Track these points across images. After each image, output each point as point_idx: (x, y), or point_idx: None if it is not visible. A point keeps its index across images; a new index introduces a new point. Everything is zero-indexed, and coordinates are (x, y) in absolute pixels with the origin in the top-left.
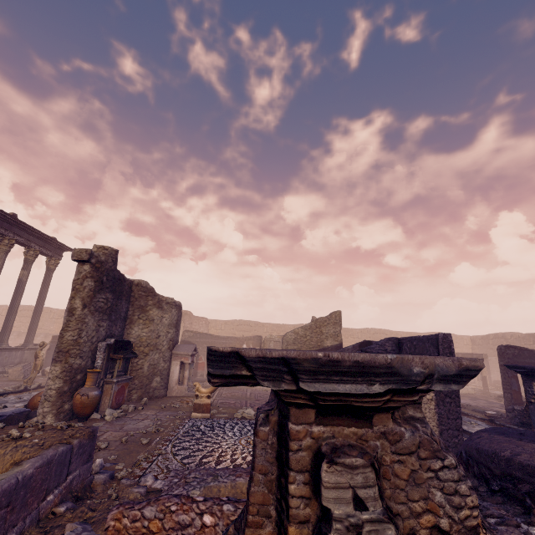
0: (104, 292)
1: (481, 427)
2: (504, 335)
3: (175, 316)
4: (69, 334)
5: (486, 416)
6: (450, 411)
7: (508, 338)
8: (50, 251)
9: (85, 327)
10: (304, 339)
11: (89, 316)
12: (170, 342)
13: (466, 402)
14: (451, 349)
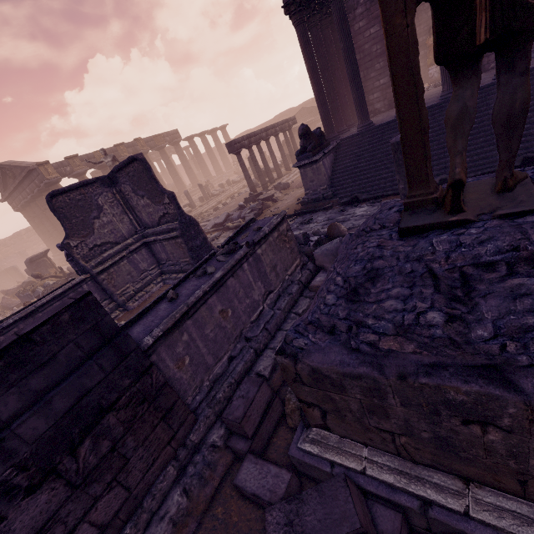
0: None
1: None
2: None
3: None
4: None
5: None
6: None
7: None
8: None
9: None
10: None
11: None
12: None
13: None
14: None
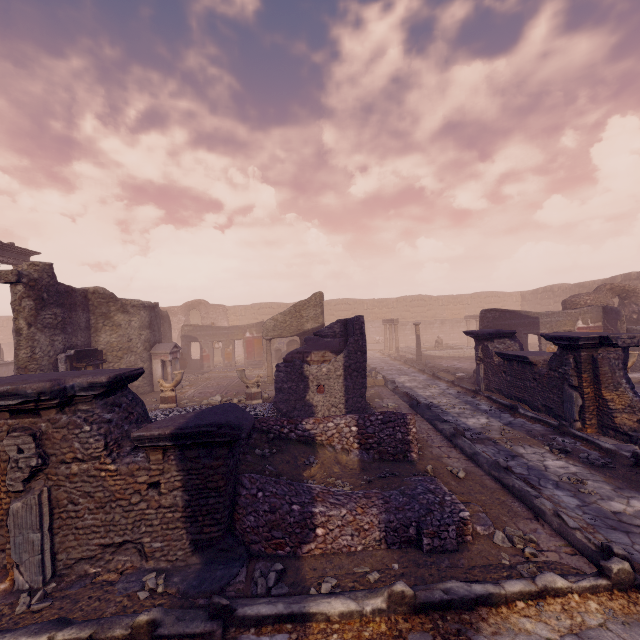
0: (50, 309)
1: (437, 389)
2: (552, 288)
3: (145, 318)
4: (23, 352)
5: (456, 378)
6: (356, 383)
7: (556, 290)
8: (13, 259)
9: (37, 344)
10: (284, 325)
11: (38, 333)
12: (145, 343)
13: (461, 366)
14: (363, 329)
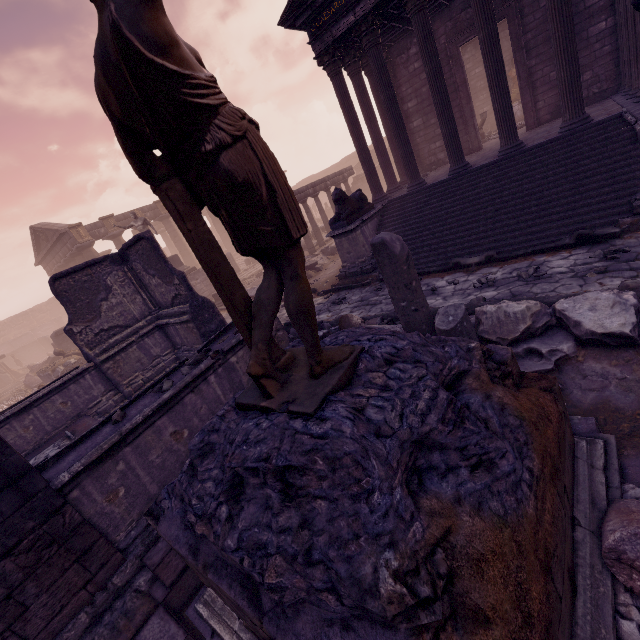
0: None
1: None
2: None
3: None
4: None
5: None
6: None
7: None
8: None
9: None
10: None
11: None
12: None
13: None
14: None
